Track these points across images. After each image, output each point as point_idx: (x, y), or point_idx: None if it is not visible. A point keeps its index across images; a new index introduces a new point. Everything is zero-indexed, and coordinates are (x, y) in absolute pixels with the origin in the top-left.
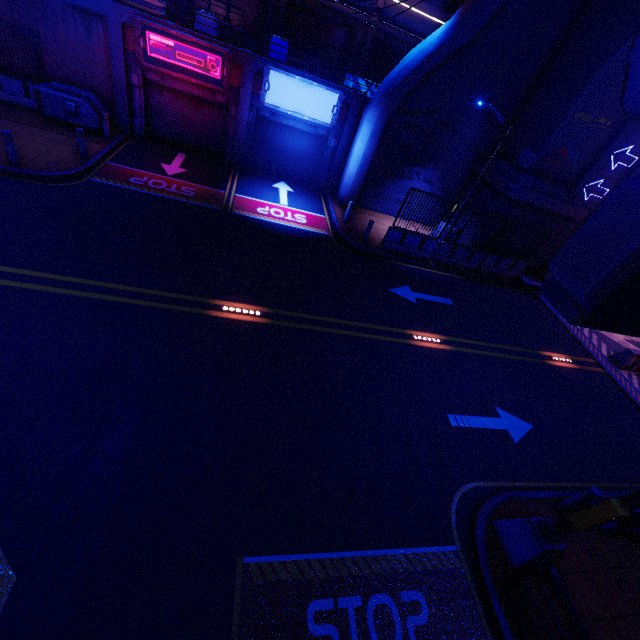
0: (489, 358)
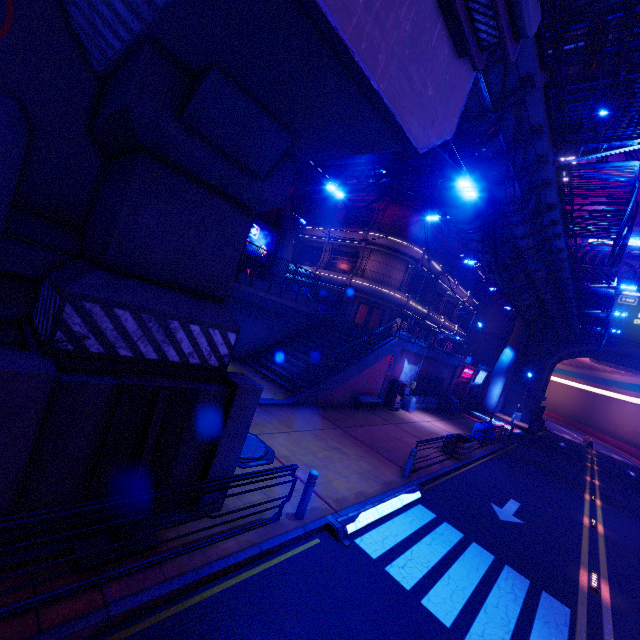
0: (597, 457)
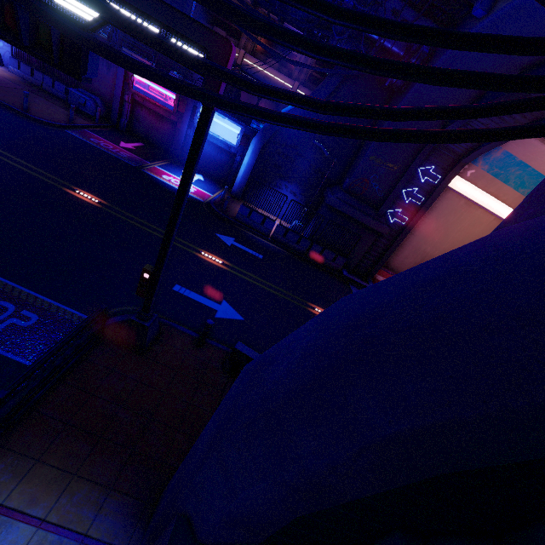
0: (255, 285)
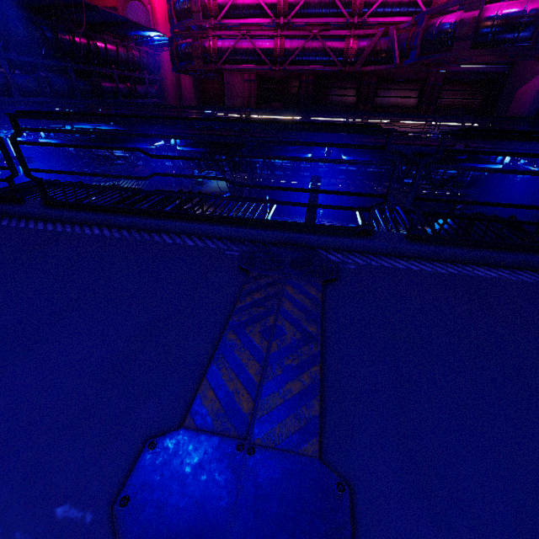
0: None
